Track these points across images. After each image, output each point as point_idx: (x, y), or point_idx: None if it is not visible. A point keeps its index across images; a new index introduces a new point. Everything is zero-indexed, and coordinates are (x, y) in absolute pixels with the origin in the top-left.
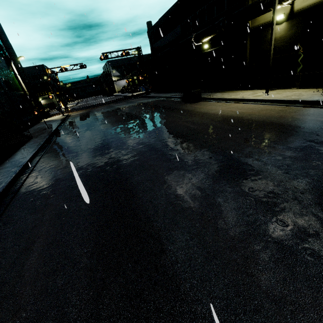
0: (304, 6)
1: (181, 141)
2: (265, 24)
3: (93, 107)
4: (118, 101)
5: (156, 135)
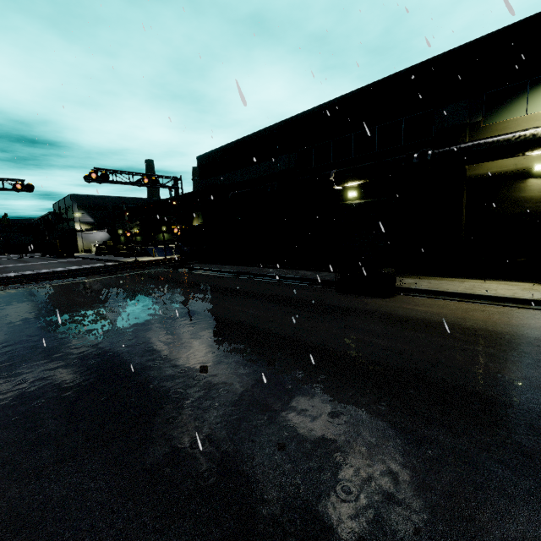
0: None
1: None
2: (504, 175)
3: (33, 282)
4: (110, 271)
5: None
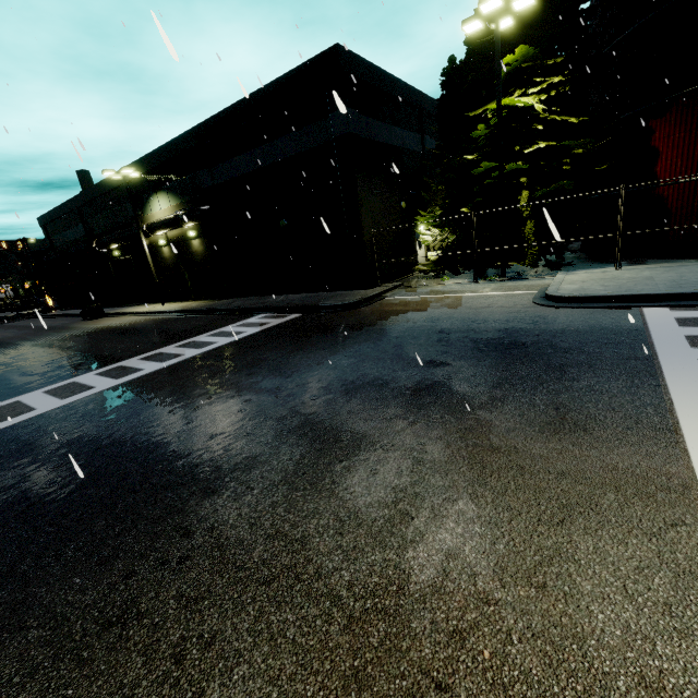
0: (173, 238)
1: (24, 350)
2: (157, 245)
3: None
4: None
5: (3, 350)
